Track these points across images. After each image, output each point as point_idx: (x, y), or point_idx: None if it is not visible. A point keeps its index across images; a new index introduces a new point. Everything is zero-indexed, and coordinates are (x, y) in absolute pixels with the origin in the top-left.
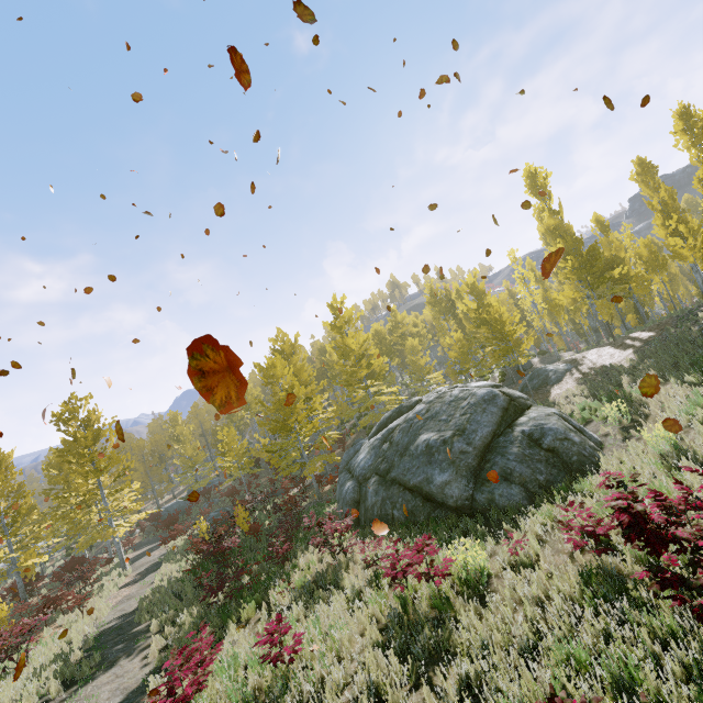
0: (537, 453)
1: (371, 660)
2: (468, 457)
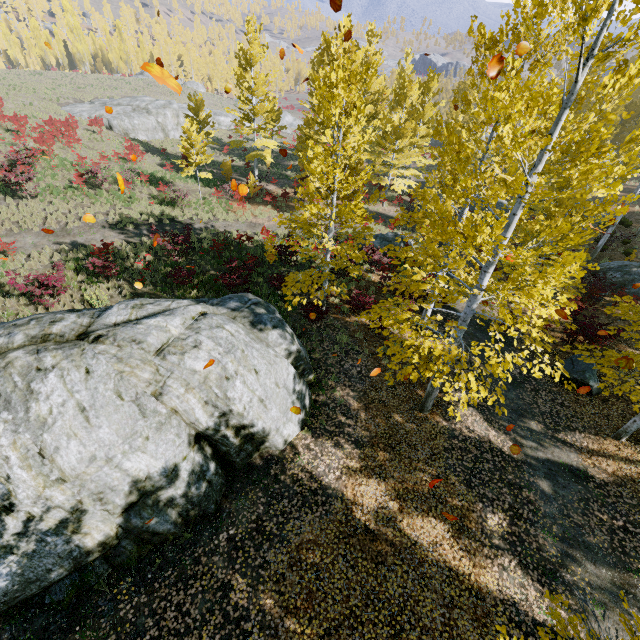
0: None
1: None
2: None
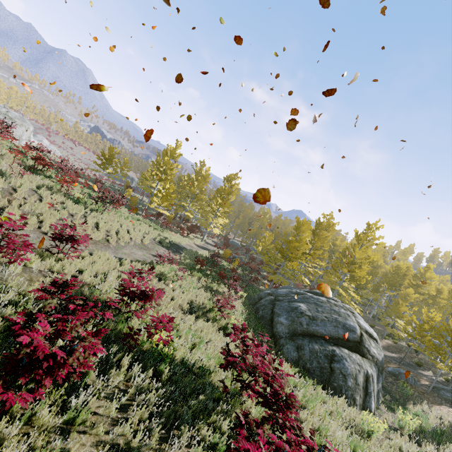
0: (324, 361)
1: (186, 299)
2: (300, 327)
